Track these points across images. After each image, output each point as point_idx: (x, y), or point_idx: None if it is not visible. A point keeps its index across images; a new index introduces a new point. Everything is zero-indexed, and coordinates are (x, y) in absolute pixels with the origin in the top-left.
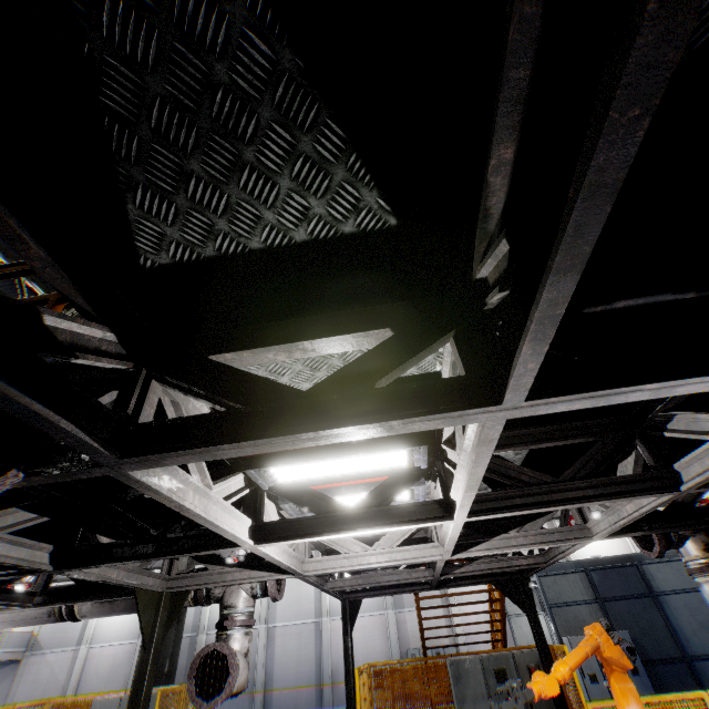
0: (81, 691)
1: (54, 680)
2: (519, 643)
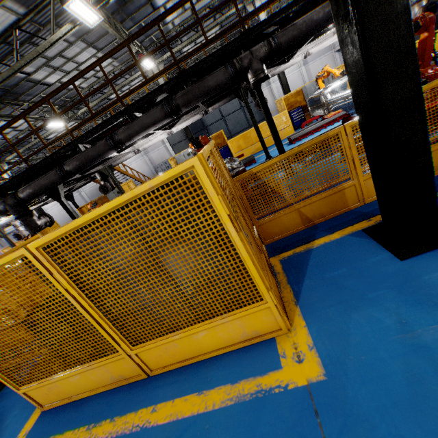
0: (57, 221)
1: None
2: None
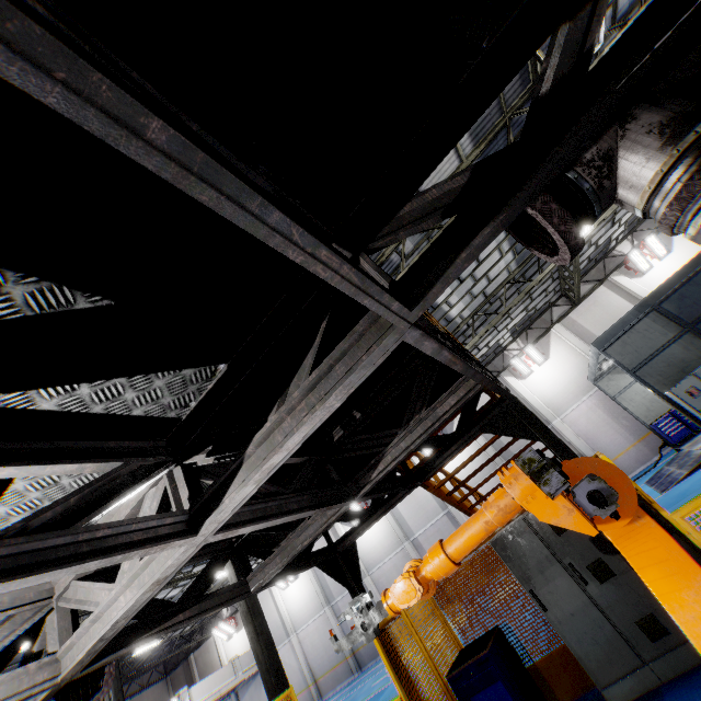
0: (313, 665)
1: (291, 668)
2: (638, 415)
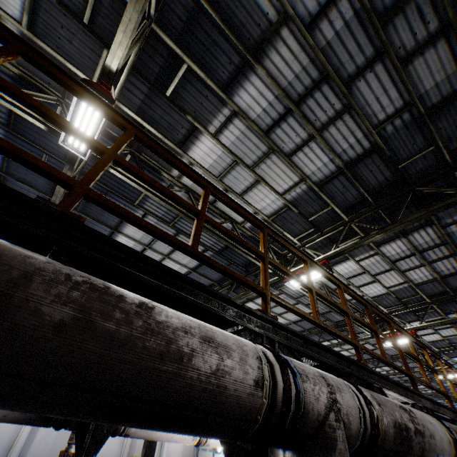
0: None
1: None
2: None
